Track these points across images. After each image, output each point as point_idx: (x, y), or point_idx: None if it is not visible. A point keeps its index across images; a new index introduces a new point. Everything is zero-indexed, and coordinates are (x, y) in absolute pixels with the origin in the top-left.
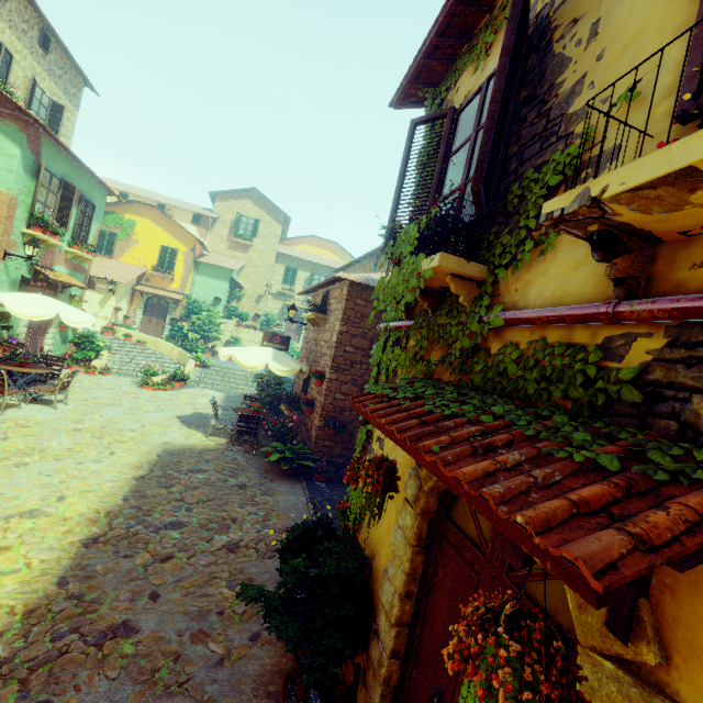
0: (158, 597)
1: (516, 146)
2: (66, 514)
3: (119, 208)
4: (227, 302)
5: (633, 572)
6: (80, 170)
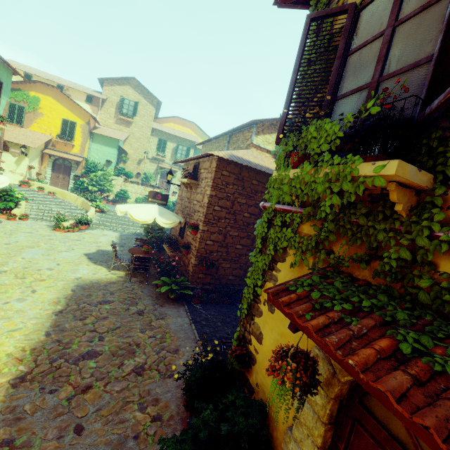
0: (82, 429)
1: None
2: None
3: (24, 86)
4: (116, 164)
5: None
6: None
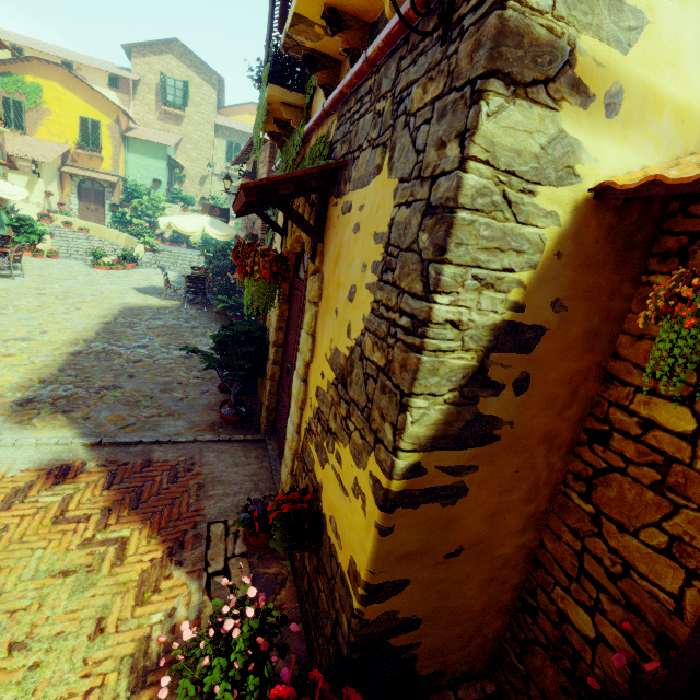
0: (134, 377)
1: None
2: (51, 340)
3: (16, 67)
4: (169, 185)
5: (253, 183)
6: None
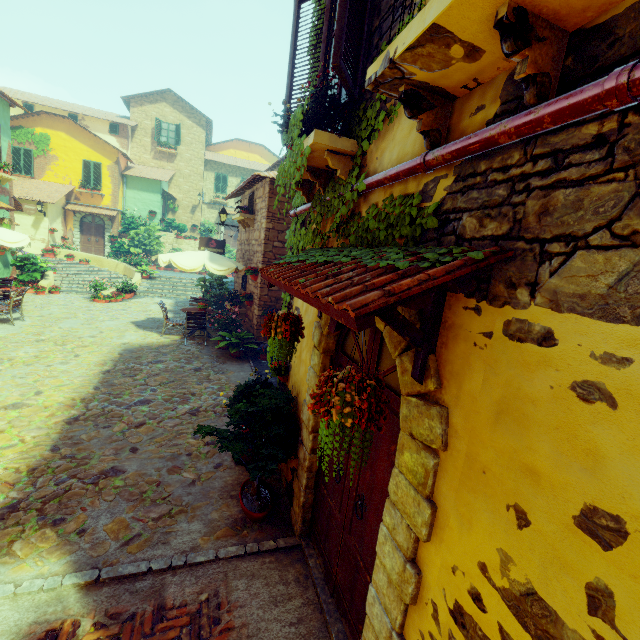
0: (137, 450)
1: (378, 20)
2: (46, 404)
3: (27, 121)
4: (163, 215)
5: (375, 305)
6: None
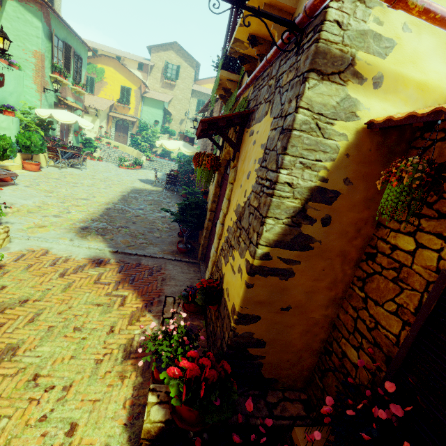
0: (135, 223)
1: None
2: (97, 201)
3: (93, 60)
4: (163, 124)
5: (206, 119)
6: (71, 35)
